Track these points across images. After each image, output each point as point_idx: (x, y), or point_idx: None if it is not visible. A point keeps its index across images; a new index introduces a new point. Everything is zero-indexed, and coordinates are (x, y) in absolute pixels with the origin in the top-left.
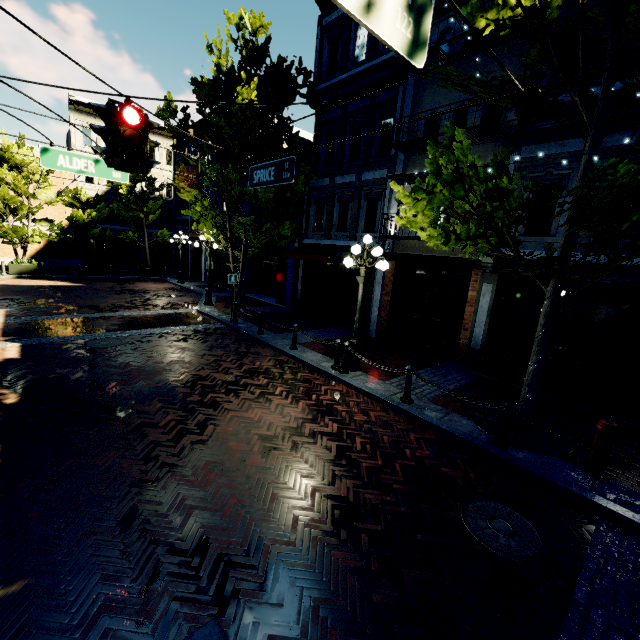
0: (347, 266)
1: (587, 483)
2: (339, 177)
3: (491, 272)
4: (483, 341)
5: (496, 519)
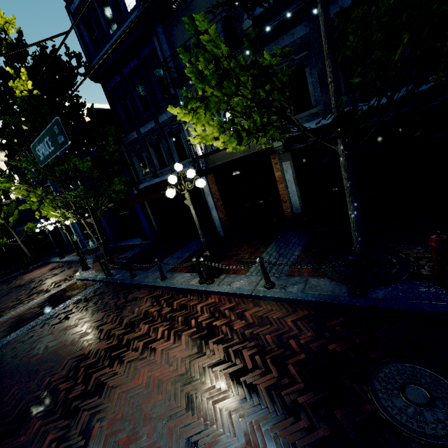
0: (171, 197)
1: (445, 296)
2: (142, 127)
3: (284, 152)
4: (301, 205)
5: (406, 387)
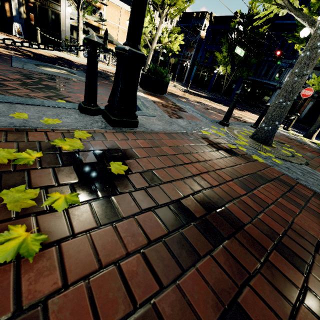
0: None
1: None
2: (271, 58)
3: (314, 99)
4: (303, 117)
5: None
